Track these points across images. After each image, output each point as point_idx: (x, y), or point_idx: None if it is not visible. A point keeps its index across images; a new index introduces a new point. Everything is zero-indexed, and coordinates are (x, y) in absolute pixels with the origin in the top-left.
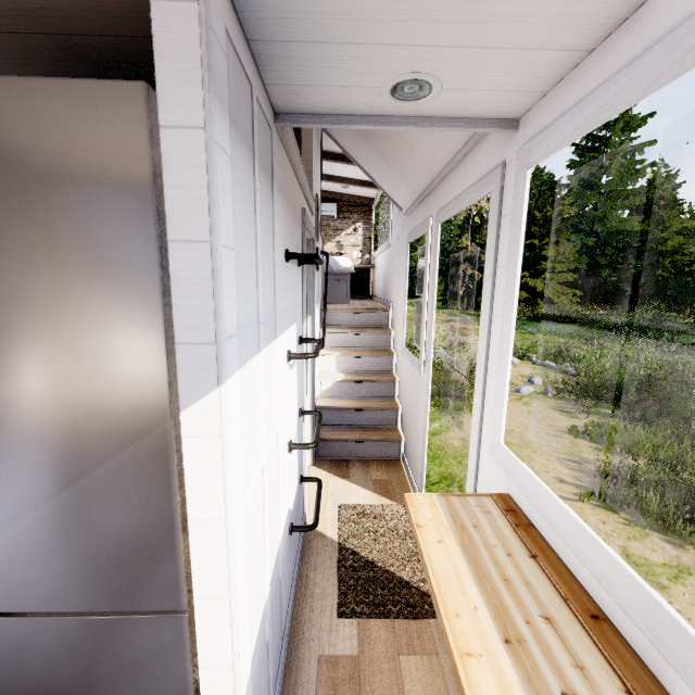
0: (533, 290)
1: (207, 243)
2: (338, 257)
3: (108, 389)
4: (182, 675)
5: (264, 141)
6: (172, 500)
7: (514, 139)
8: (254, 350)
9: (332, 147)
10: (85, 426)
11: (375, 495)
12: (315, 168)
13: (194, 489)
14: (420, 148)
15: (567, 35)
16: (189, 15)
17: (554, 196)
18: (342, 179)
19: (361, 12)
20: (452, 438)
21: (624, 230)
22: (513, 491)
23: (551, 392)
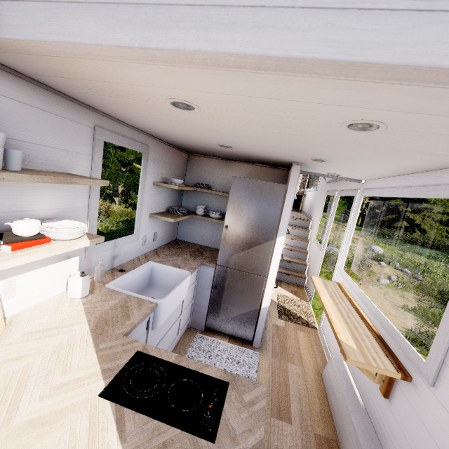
0: (413, 221)
1: (290, 211)
2: None
3: (265, 231)
4: (261, 290)
5: None
6: (270, 254)
7: (362, 185)
8: None
9: None
10: (259, 237)
11: (292, 294)
12: None
13: (275, 252)
14: None
15: (369, 177)
16: (296, 177)
17: None
18: None
19: (324, 169)
20: None
21: None
22: (342, 282)
23: (399, 286)
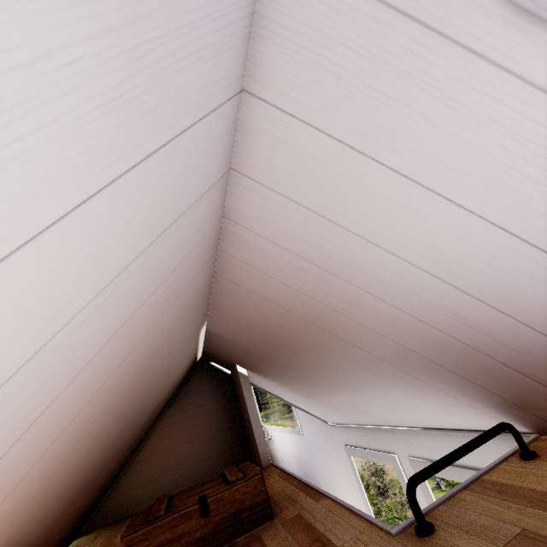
0: None
1: None
2: None
3: None
4: None
5: None
6: None
7: None
8: None
9: None
10: None
11: None
12: None
13: None
14: (380, 414)
15: None
16: None
17: None
18: None
19: None
20: None
21: None
22: None
23: (443, 484)
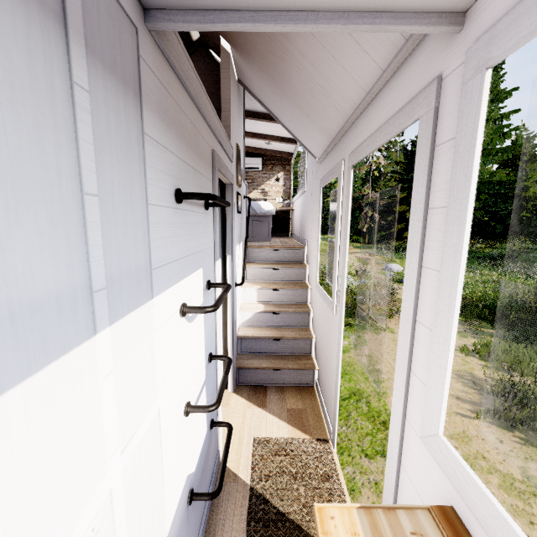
0: None
1: None
2: (261, 202)
3: None
4: None
5: (113, 31)
6: None
7: (456, 42)
8: (76, 336)
9: (255, 106)
10: None
11: (289, 427)
12: (235, 120)
13: None
14: (333, 88)
15: None
16: None
17: None
18: (265, 136)
19: None
20: (359, 355)
21: (494, 180)
22: (461, 508)
23: None
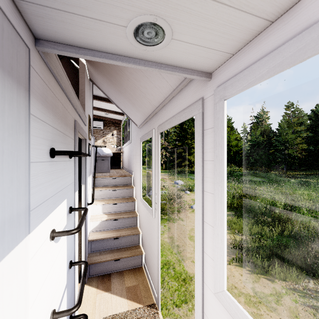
0: (190, 160)
1: None
2: (103, 148)
3: None
4: None
5: (12, 49)
6: None
7: (208, 84)
8: None
9: (99, 93)
10: None
11: (128, 302)
12: (88, 101)
13: None
14: (147, 92)
15: (267, 0)
16: None
17: (194, 124)
18: (105, 110)
19: None
20: (166, 237)
21: None
22: None
23: None
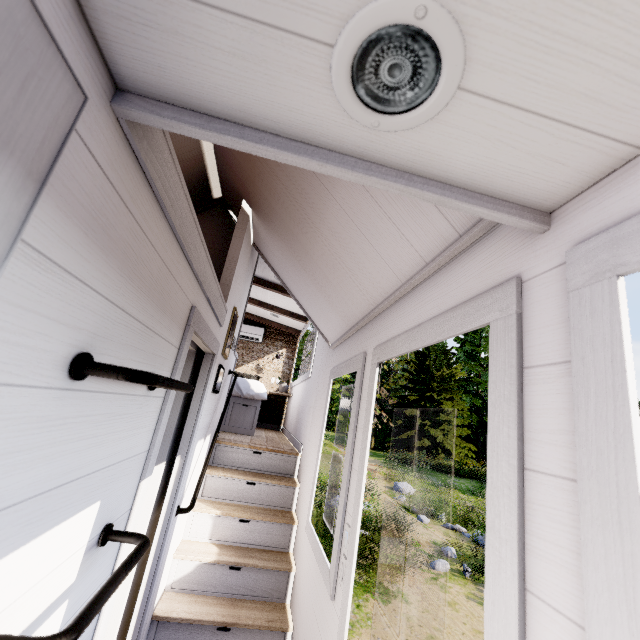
0: (434, 439)
1: None
2: (251, 380)
3: None
4: None
5: (10, 58)
6: None
7: (540, 242)
8: None
9: (268, 275)
10: None
11: None
12: (239, 281)
13: None
14: (361, 271)
15: None
16: None
17: (447, 360)
18: (273, 307)
19: None
20: None
21: None
22: None
23: (469, 572)
